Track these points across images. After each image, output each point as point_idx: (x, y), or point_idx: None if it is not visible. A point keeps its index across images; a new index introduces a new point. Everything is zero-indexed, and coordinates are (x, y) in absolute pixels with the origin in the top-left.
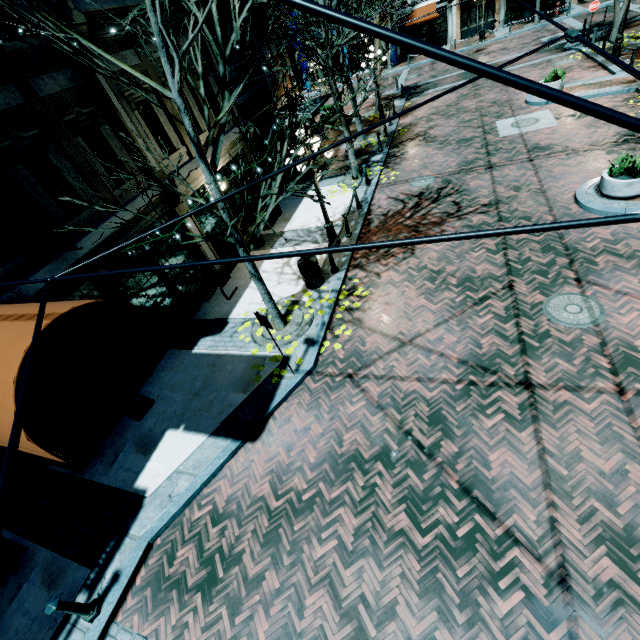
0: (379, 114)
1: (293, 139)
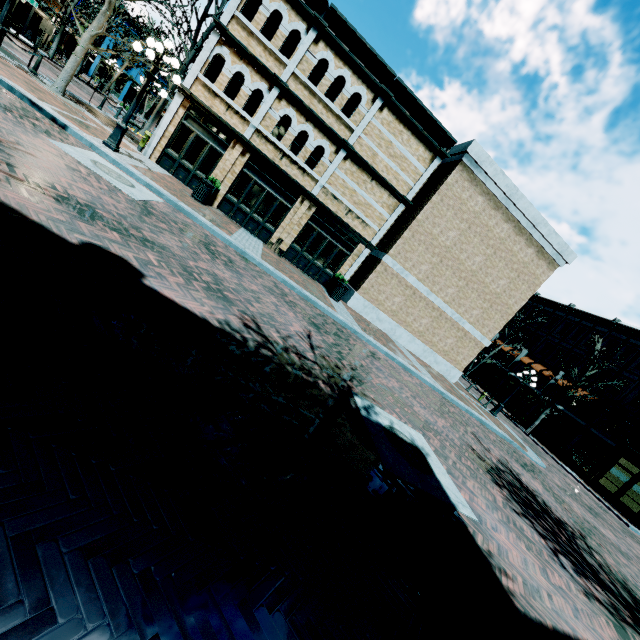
0: (100, 87)
1: (36, 25)
